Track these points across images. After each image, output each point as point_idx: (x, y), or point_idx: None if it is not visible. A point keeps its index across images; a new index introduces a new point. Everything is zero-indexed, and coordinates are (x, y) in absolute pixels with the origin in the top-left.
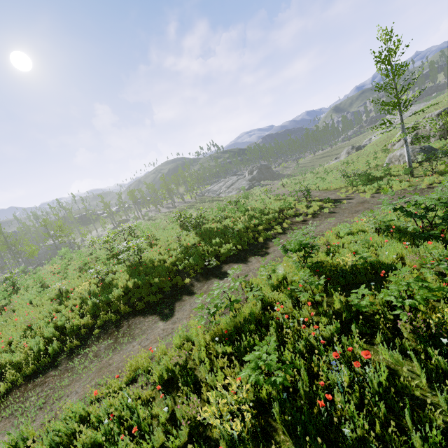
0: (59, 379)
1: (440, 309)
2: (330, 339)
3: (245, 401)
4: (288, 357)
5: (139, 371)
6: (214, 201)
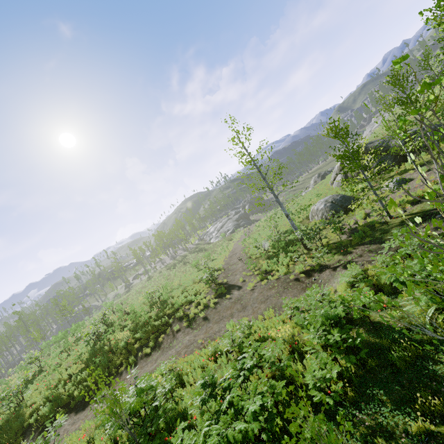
0: None
1: None
2: None
3: None
4: None
5: None
6: (199, 252)
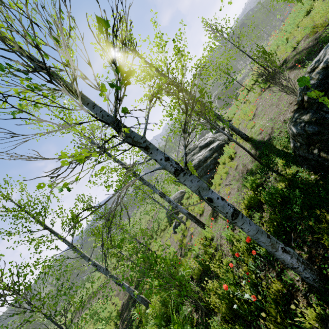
0: None
1: None
2: None
3: None
4: None
5: None
6: None
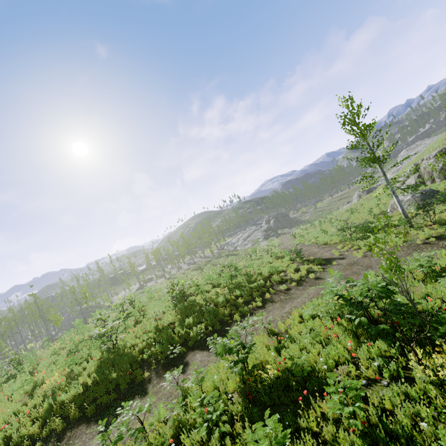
0: None
1: None
2: None
3: None
4: None
5: None
6: (229, 256)
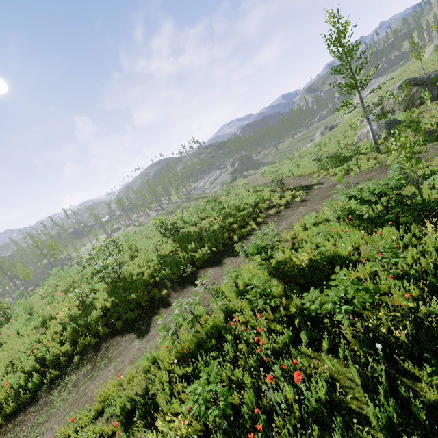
0: (37, 416)
1: (377, 310)
2: (282, 349)
3: (193, 431)
4: (239, 375)
5: (108, 401)
6: (199, 199)
